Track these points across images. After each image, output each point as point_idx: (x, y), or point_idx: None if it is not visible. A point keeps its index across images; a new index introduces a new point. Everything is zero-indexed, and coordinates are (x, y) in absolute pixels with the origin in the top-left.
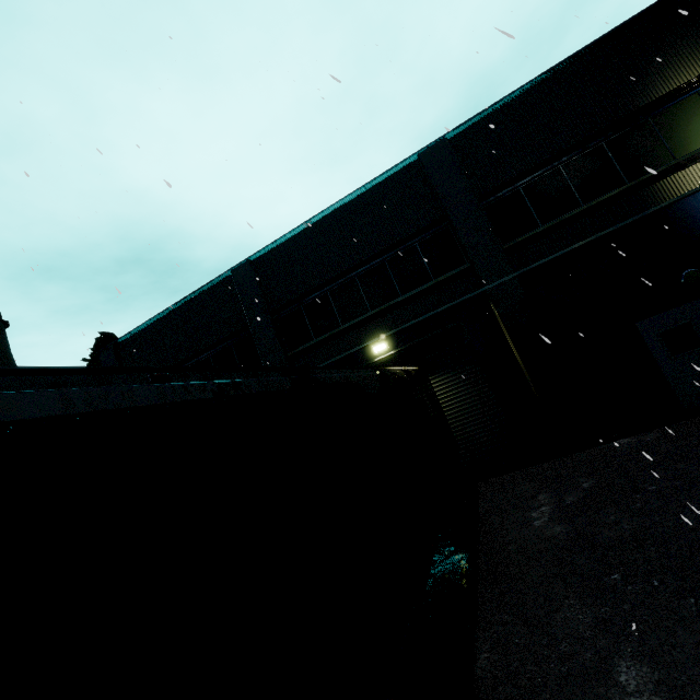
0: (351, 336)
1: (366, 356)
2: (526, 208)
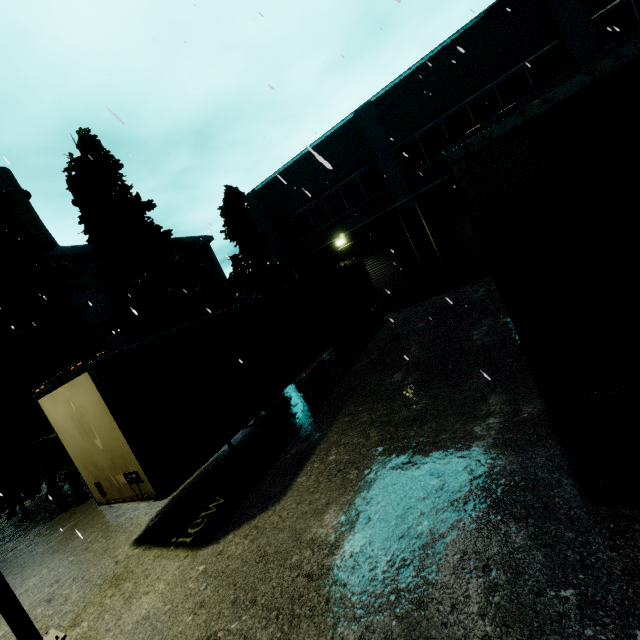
0: None
1: None
2: (633, 17)
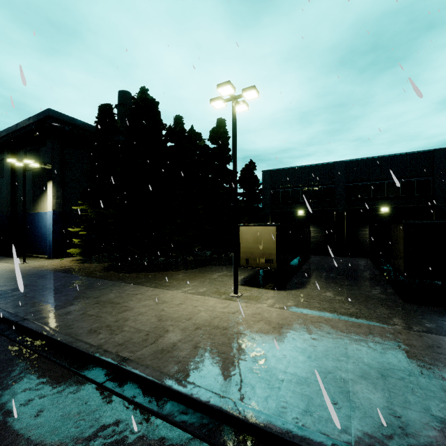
0: (374, 202)
1: (377, 210)
2: None
